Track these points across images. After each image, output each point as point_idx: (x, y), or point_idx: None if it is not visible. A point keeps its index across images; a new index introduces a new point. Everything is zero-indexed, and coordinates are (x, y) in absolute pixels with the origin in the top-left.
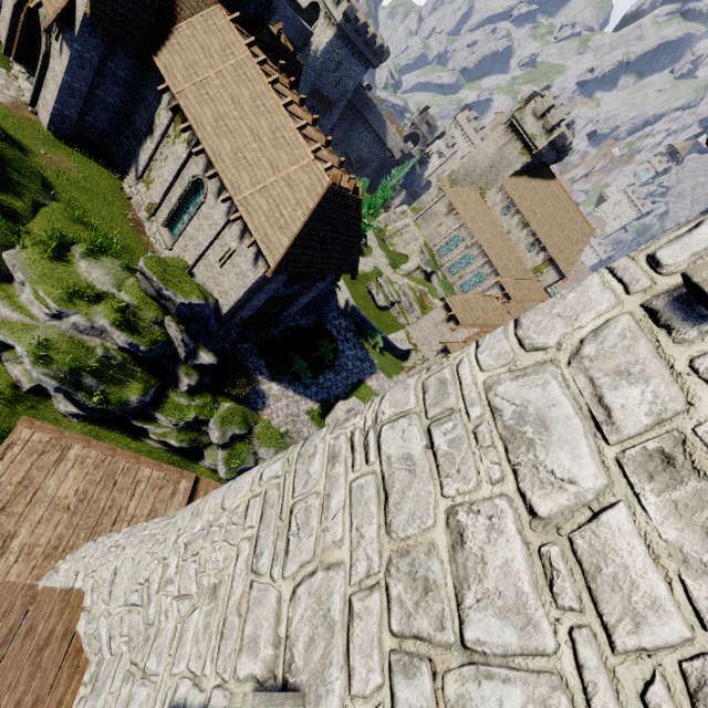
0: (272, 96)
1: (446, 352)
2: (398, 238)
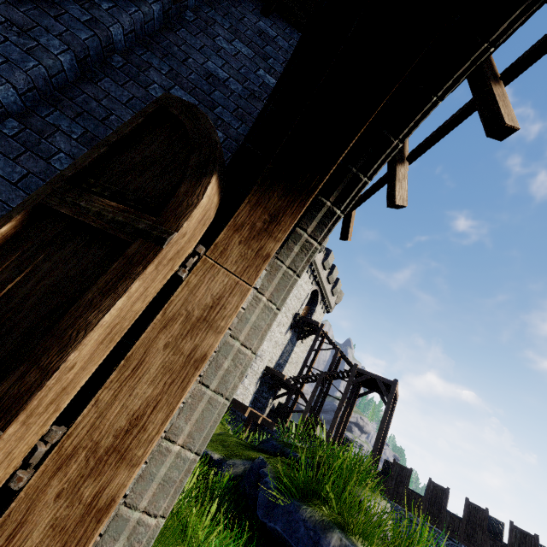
0: None
1: None
2: None
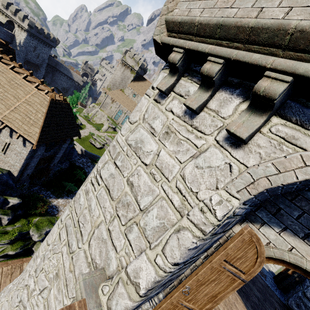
0: (2, 65)
1: None
2: (95, 117)
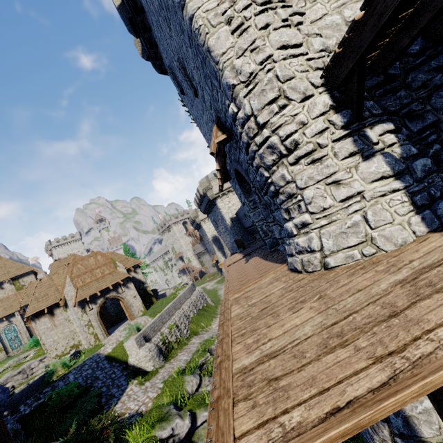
0: None
1: (84, 305)
2: None
